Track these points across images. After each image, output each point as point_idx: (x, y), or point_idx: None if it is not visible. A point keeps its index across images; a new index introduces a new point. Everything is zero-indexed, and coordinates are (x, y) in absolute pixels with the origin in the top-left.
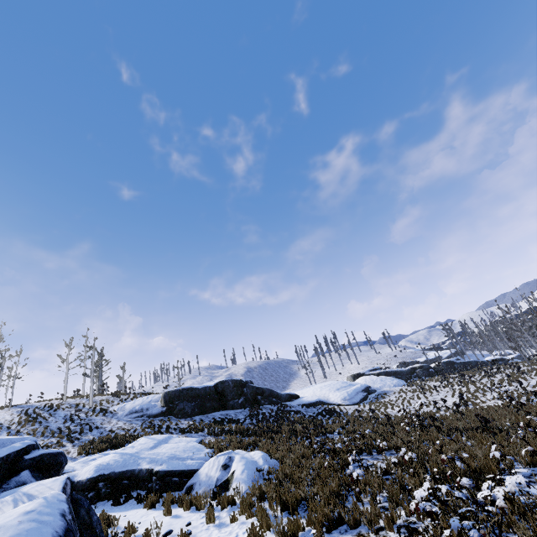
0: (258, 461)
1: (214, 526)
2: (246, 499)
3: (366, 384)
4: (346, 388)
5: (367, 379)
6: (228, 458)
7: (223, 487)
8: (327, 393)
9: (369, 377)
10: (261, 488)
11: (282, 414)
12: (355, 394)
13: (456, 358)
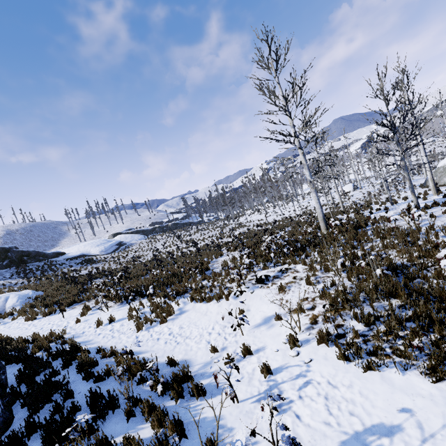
0: (29, 294)
1: (0, 325)
2: (21, 310)
3: (120, 240)
4: (104, 244)
5: (122, 237)
6: (4, 297)
7: (2, 311)
8: (89, 248)
9: (124, 235)
10: (31, 304)
11: (48, 267)
12: (110, 248)
13: (180, 221)
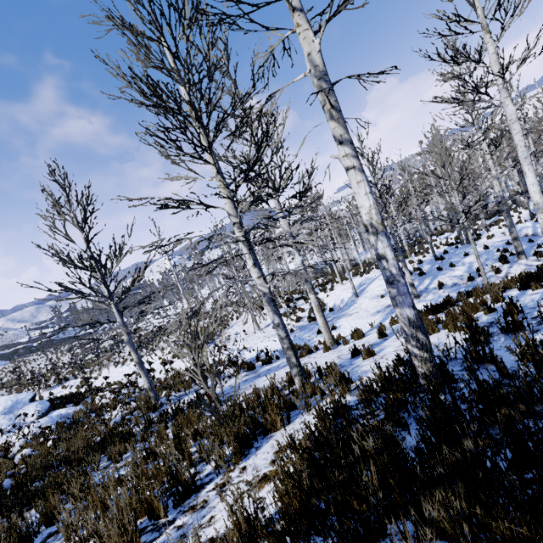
0: None
1: None
2: None
3: None
4: None
5: None
6: None
7: None
8: None
9: None
10: None
11: None
12: None
13: (56, 336)
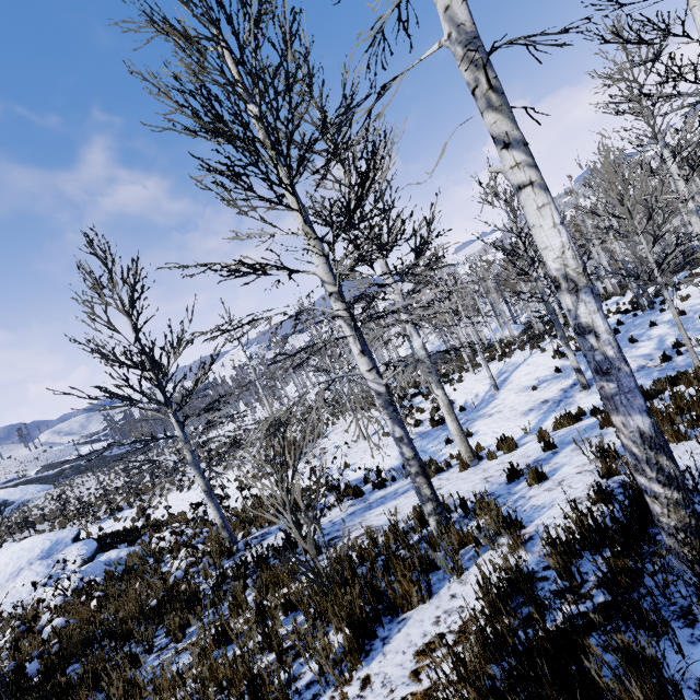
0: None
1: None
2: None
3: (2, 499)
4: None
5: (3, 493)
6: None
7: None
8: None
9: (5, 490)
10: None
11: None
12: None
13: (109, 452)
